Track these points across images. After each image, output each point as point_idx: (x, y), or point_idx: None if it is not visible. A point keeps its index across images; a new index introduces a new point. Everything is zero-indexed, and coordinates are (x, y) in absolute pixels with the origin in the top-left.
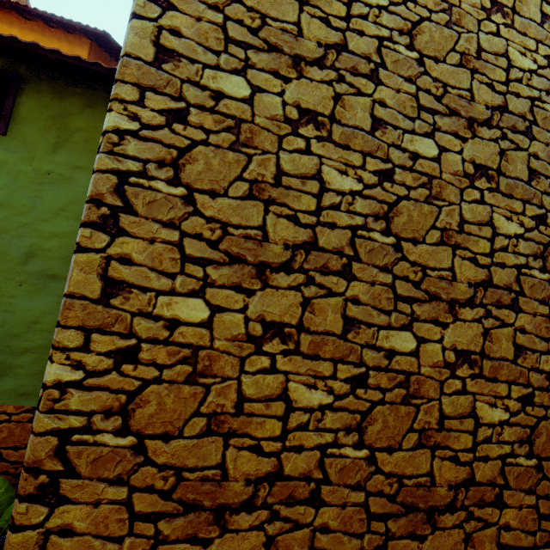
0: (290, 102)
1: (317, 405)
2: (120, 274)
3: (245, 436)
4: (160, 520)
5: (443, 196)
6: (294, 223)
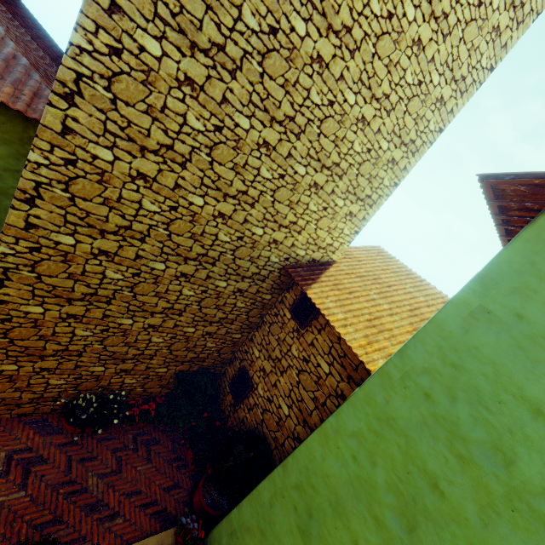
0: (96, 247)
1: (86, 335)
2: (4, 298)
3: (55, 341)
4: (19, 357)
5: (162, 282)
6: (88, 287)
